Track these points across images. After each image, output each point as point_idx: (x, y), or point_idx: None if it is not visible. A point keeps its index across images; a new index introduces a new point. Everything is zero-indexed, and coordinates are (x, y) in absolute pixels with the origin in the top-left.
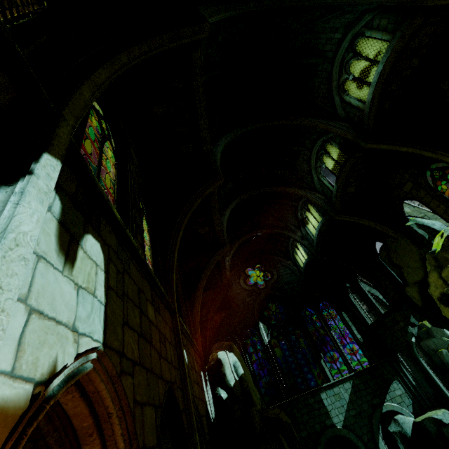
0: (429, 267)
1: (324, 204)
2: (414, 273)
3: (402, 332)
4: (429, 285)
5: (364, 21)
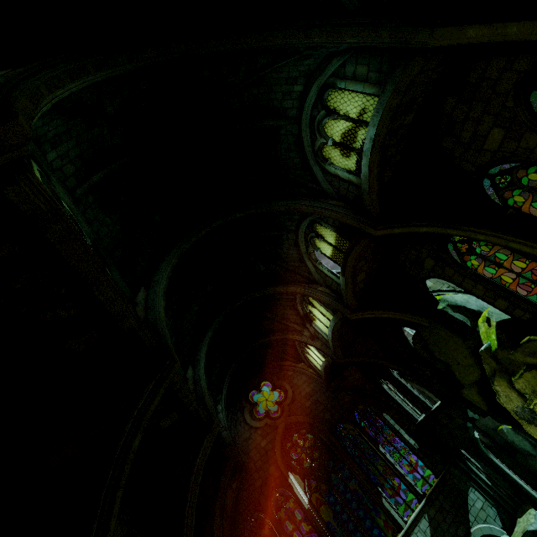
0: (489, 368)
1: (332, 301)
2: (467, 371)
3: (462, 429)
4: (488, 383)
5: (332, 68)
